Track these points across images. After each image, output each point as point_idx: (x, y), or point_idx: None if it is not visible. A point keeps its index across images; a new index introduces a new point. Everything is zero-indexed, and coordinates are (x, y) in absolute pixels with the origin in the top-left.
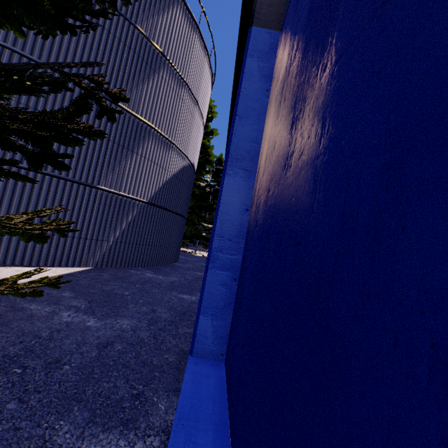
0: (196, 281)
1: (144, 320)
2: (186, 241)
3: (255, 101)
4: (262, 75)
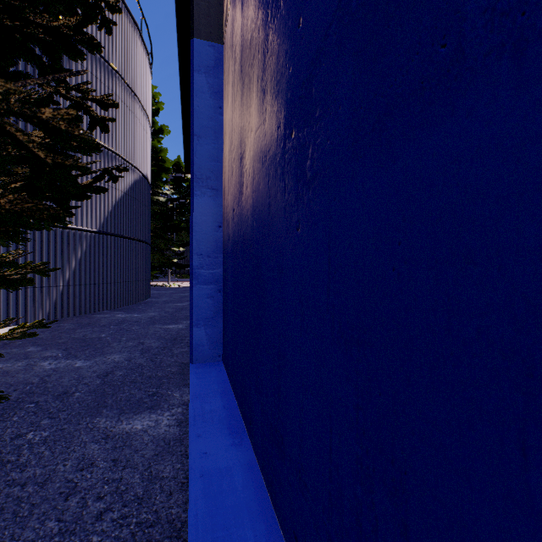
0: (179, 312)
1: (135, 351)
2: (154, 272)
3: (210, 120)
4: (213, 92)
